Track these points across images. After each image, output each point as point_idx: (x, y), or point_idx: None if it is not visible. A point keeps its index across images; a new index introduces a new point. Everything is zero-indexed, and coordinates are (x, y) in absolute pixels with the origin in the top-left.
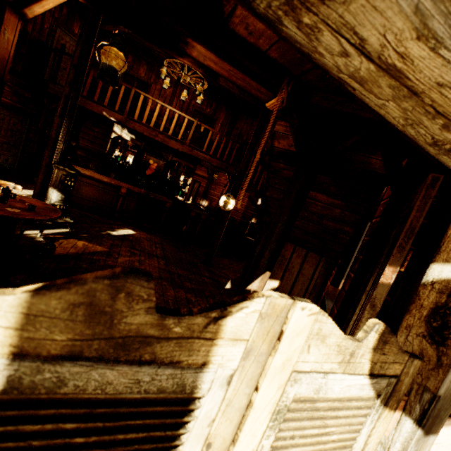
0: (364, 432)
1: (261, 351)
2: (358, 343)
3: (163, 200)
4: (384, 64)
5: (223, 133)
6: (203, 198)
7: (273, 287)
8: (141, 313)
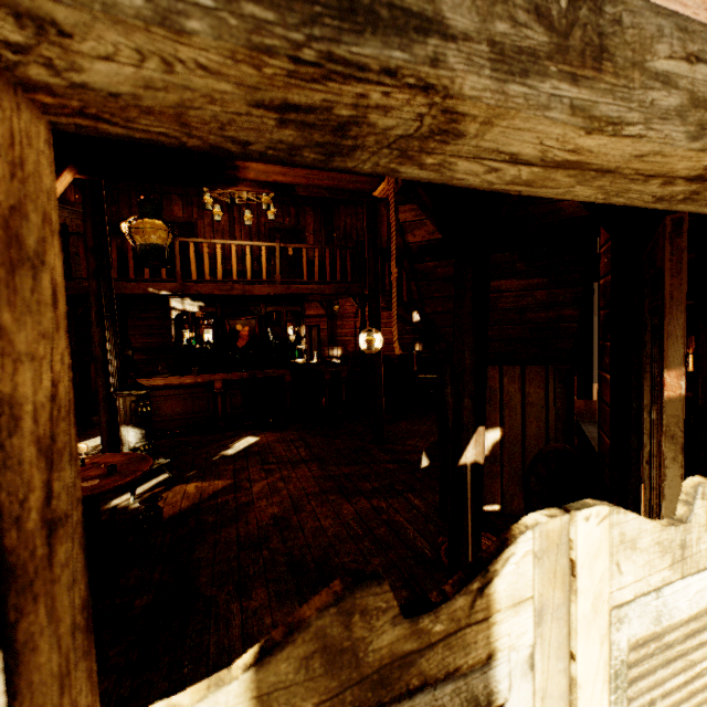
0: None
1: (557, 603)
2: (684, 526)
3: (278, 374)
4: (552, 163)
5: (321, 243)
6: (331, 346)
7: (495, 441)
8: (386, 628)
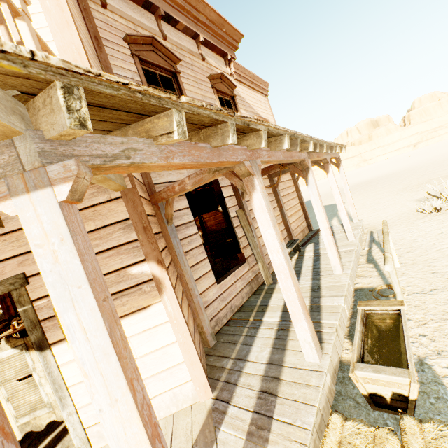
0: (29, 359)
1: None
2: (0, 345)
3: None
4: None
5: None
6: None
7: None
8: None
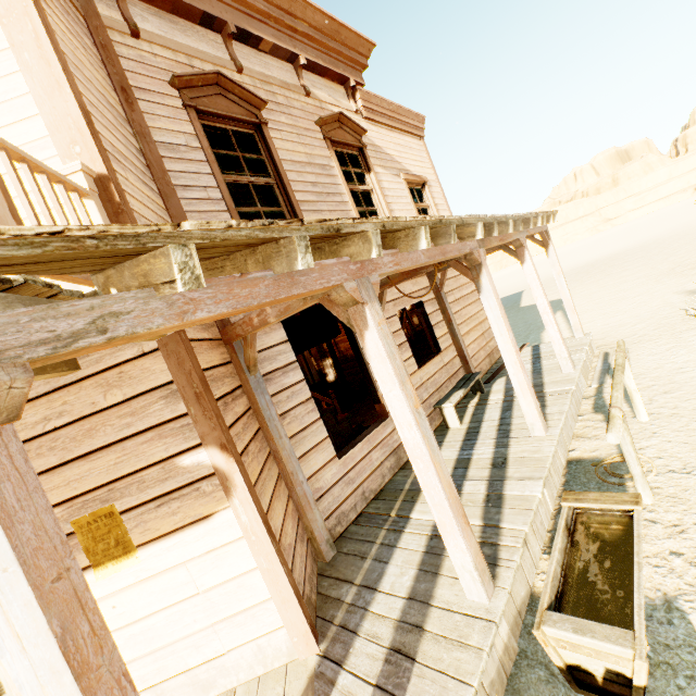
0: None
1: None
2: None
3: None
4: None
5: None
6: (323, 358)
7: None
8: None
